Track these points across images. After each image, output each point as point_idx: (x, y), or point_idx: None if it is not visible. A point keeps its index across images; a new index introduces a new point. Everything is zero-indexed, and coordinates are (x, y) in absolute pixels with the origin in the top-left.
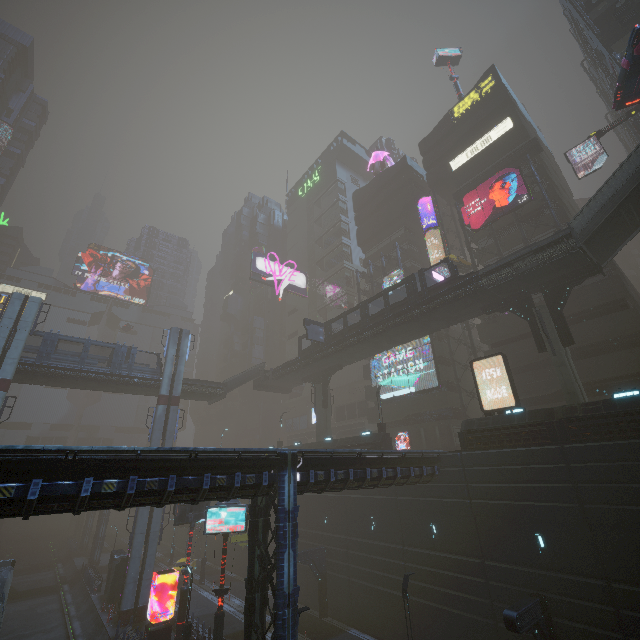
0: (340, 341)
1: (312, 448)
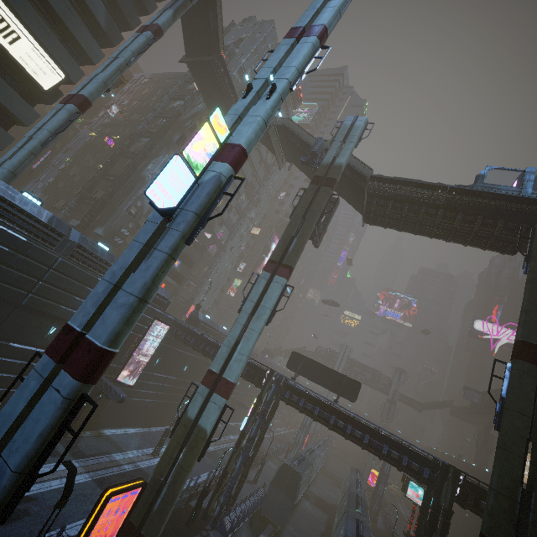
0: (483, 407)
1: (461, 463)
